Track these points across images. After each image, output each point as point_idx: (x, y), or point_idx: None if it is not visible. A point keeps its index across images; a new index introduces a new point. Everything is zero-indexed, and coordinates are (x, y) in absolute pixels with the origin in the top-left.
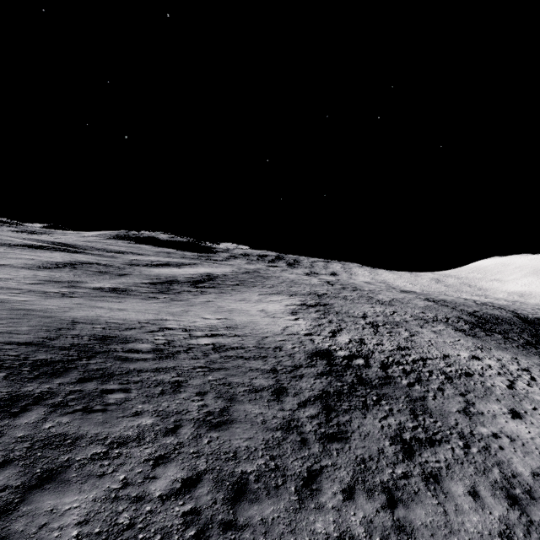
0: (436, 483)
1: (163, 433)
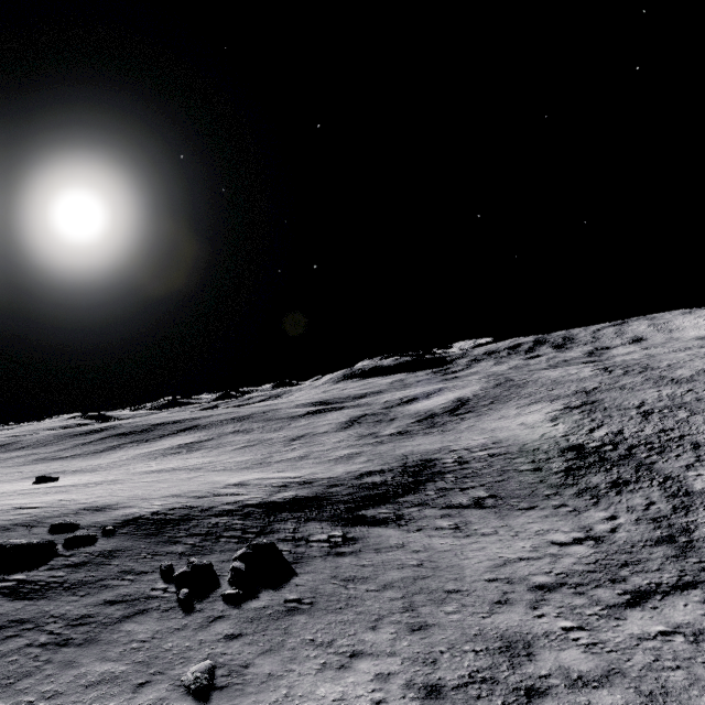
0: (625, 493)
1: (480, 486)
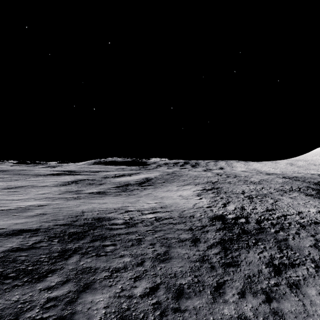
0: (297, 288)
1: (136, 265)
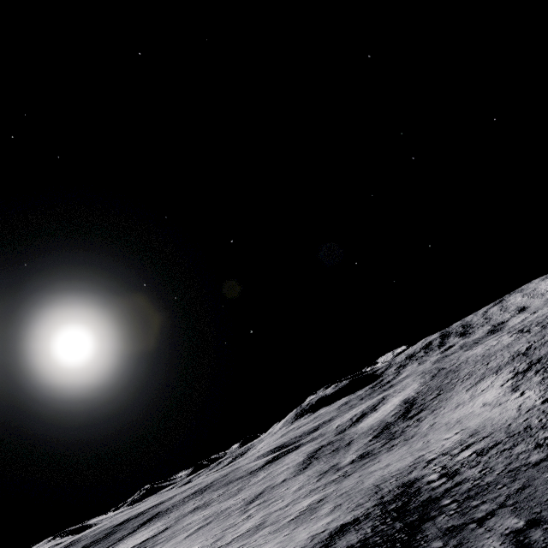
0: None
1: (499, 507)
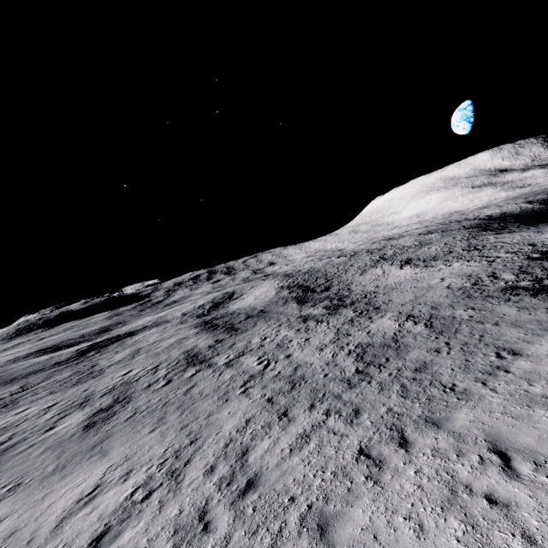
0: None
1: None
